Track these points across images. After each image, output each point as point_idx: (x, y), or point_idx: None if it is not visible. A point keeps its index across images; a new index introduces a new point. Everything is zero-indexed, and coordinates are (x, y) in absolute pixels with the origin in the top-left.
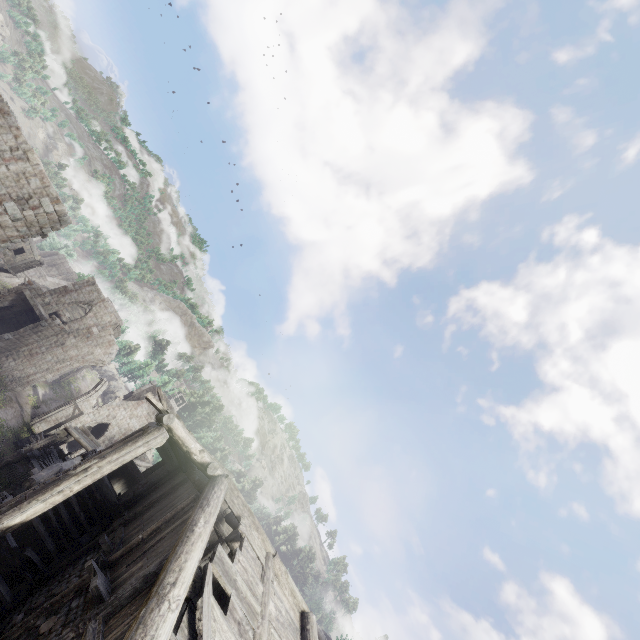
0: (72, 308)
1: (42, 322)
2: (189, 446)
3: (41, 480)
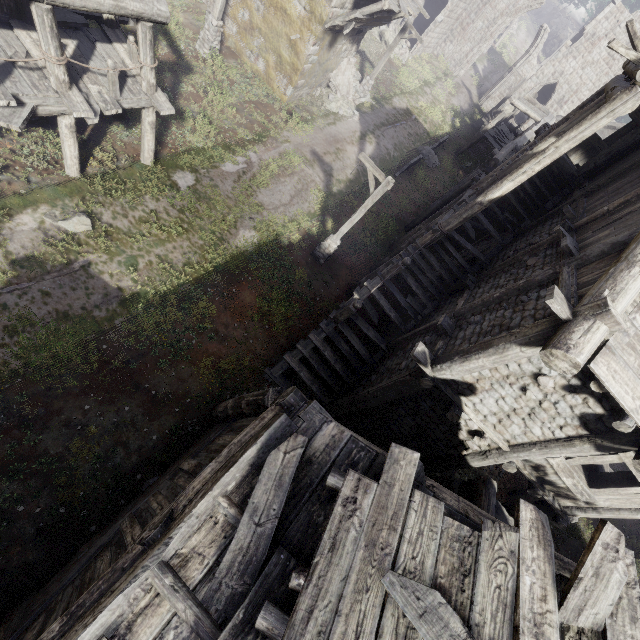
0: None
1: None
2: None
3: (502, 159)
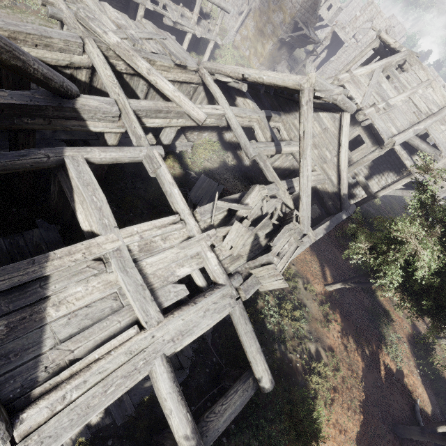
0: (363, 33)
1: (345, 44)
2: (388, 42)
3: None
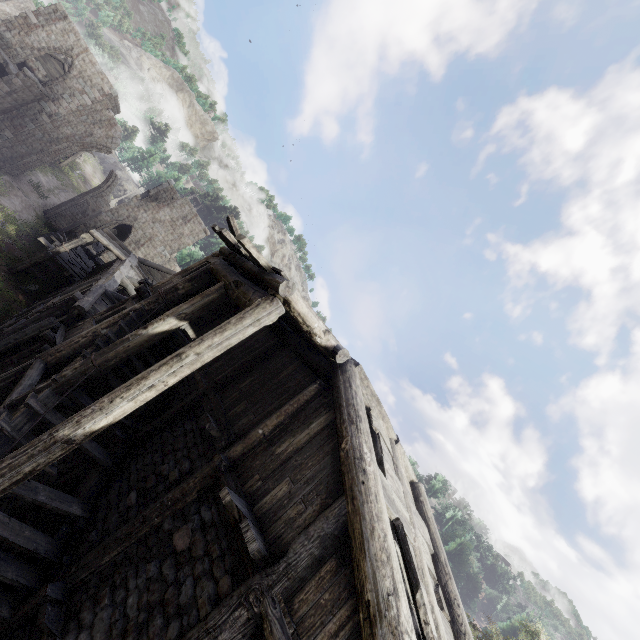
0: (44, 59)
1: (12, 77)
2: (311, 326)
3: (89, 307)
